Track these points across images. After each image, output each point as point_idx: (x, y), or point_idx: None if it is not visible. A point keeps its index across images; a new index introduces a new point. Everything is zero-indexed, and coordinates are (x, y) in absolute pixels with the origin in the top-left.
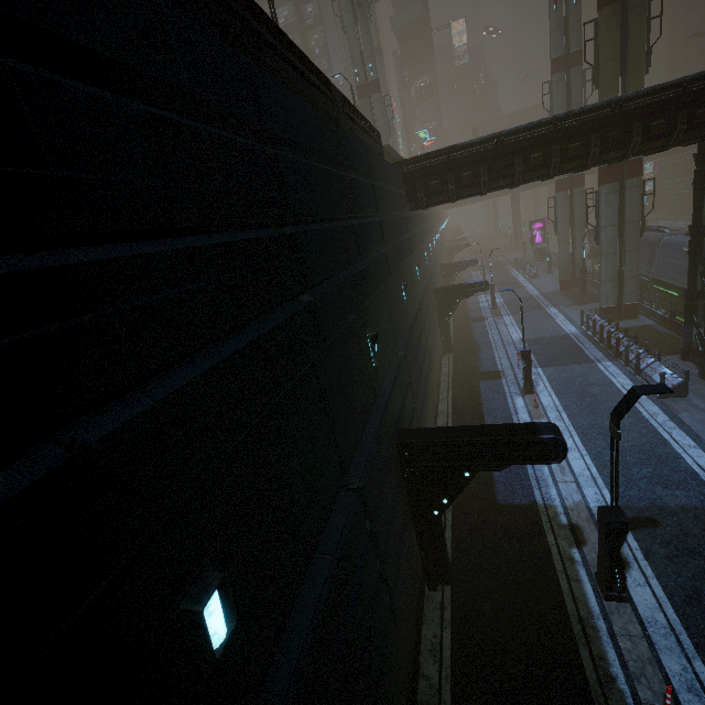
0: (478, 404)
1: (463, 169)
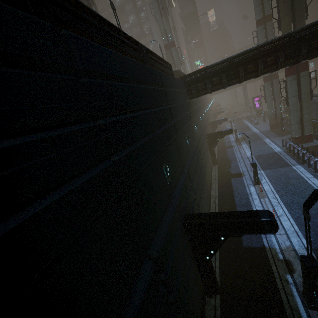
0: (231, 191)
1: (213, 76)
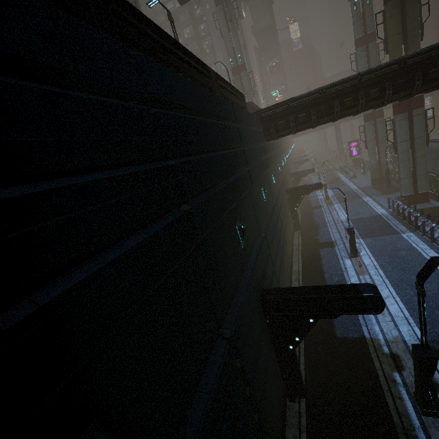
0: (319, 265)
1: (299, 112)
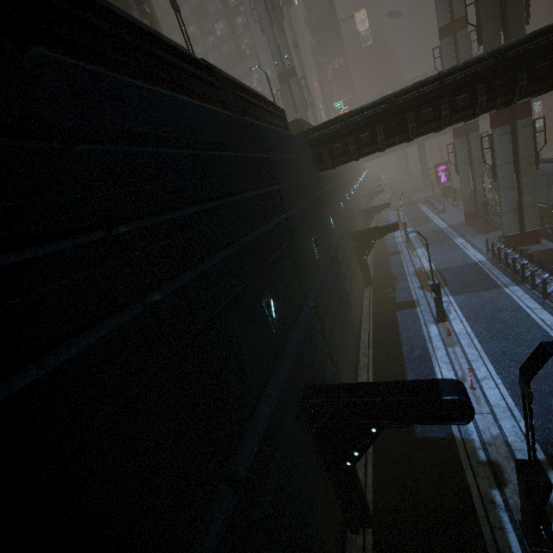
0: (396, 334)
1: (361, 131)
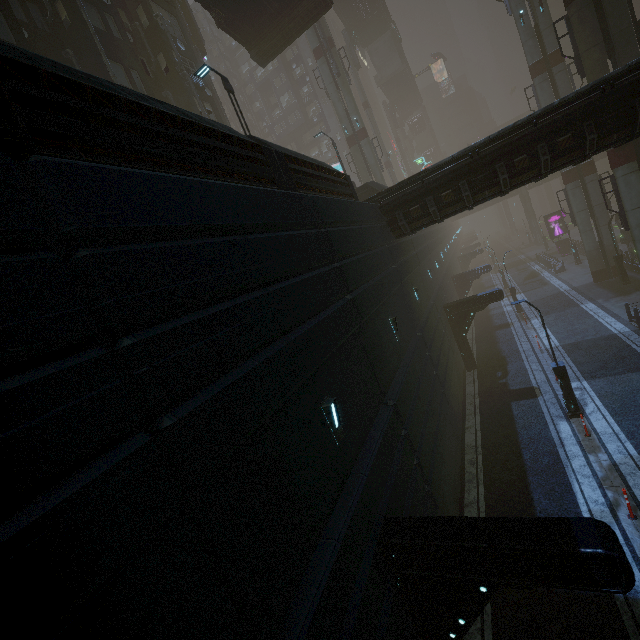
0: (512, 434)
1: (441, 189)
